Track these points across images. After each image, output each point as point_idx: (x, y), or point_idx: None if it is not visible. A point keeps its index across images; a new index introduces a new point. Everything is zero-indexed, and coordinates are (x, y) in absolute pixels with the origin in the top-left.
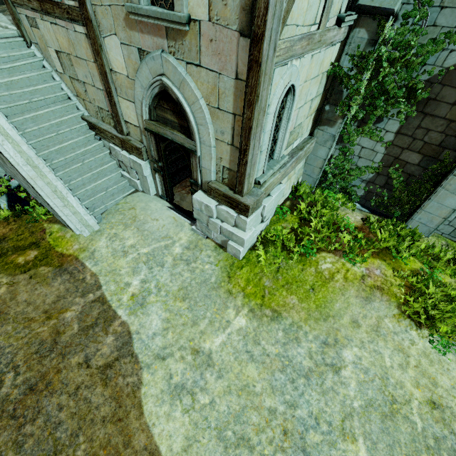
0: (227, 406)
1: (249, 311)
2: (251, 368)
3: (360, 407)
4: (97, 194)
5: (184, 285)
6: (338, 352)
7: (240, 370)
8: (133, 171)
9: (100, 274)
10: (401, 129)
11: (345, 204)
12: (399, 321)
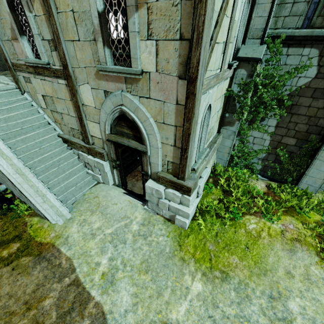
0: None
1: (202, 274)
2: None
3: None
4: (69, 189)
5: (144, 258)
6: (285, 304)
7: None
8: (96, 169)
9: (73, 258)
10: (278, 124)
11: (251, 176)
12: (322, 267)
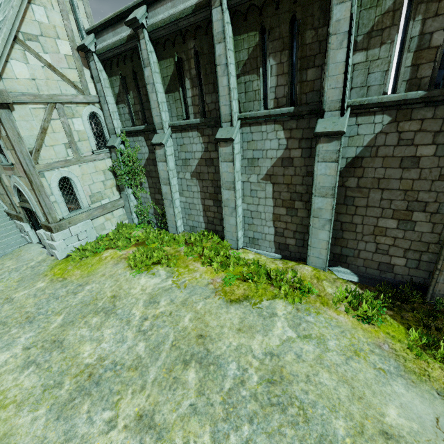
0: (6, 314)
1: (50, 280)
2: (31, 299)
3: (75, 304)
4: (1, 246)
5: (23, 276)
6: (84, 287)
7: (24, 301)
8: (23, 231)
9: None
10: (149, 185)
11: (146, 229)
12: (125, 269)
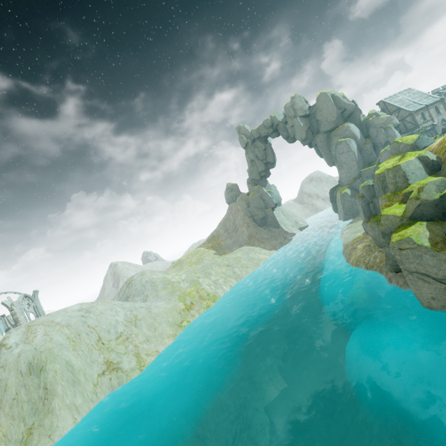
0: None
1: None
2: None
3: None
4: None
5: None
6: None
7: None
8: None
9: None
10: None
11: None
12: None
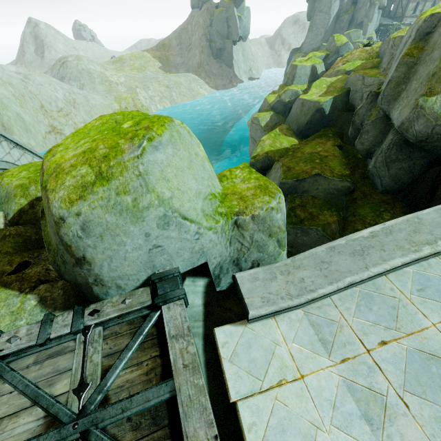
0: None
1: None
2: None
3: None
4: None
5: None
6: None
7: None
8: None
9: None
10: None
11: None
12: None
